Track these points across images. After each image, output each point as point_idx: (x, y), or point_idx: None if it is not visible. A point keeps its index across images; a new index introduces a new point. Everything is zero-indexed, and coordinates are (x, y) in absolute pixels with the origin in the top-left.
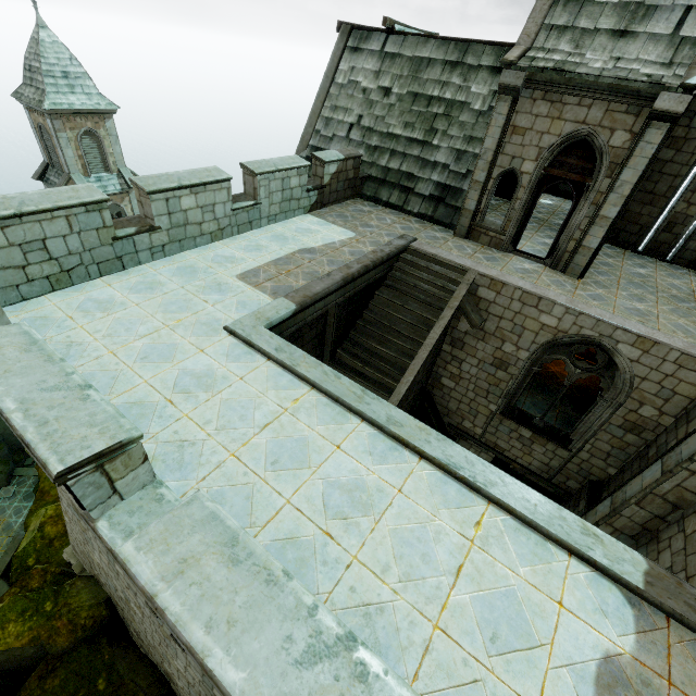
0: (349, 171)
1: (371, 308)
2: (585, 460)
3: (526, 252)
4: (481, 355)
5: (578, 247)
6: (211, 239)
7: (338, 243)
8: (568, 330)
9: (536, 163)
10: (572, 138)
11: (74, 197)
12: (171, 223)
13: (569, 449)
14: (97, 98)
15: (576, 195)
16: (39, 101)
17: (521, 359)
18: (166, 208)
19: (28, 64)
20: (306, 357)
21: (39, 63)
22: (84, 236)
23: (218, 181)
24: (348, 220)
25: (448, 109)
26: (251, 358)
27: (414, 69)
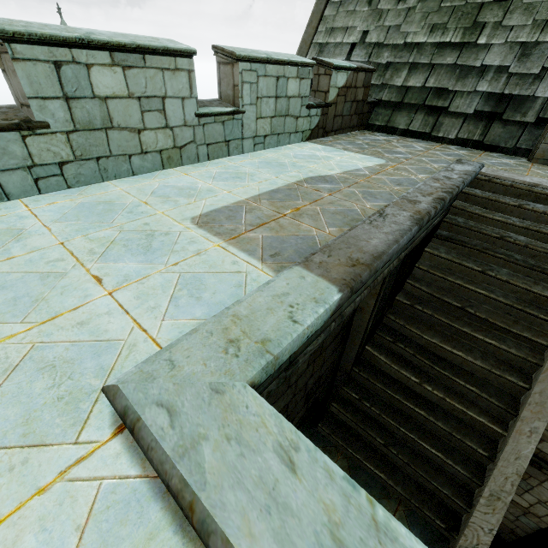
0: (358, 89)
1: (417, 274)
2: None
3: None
4: None
5: None
6: (161, 163)
7: (366, 169)
8: None
9: None
10: None
11: None
12: (73, 120)
13: None
14: None
15: None
16: None
17: None
18: (58, 84)
19: None
20: None
21: None
22: None
23: (168, 50)
24: (364, 146)
25: None
26: None
27: None
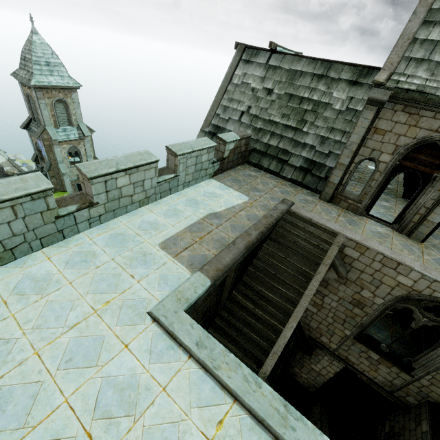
0: (242, 146)
1: (259, 256)
2: (425, 386)
3: (377, 217)
4: (341, 294)
5: (422, 219)
6: (139, 205)
7: (237, 207)
8: (421, 290)
9: (393, 156)
10: (425, 141)
11: (21, 188)
12: (107, 198)
13: (411, 375)
14: (67, 79)
15: (423, 181)
16: (28, 79)
17: (376, 303)
18: (104, 187)
19: (24, 56)
20: (225, 354)
21: (31, 56)
22: (28, 219)
23: (148, 163)
24: (241, 184)
25: (315, 107)
26: (173, 355)
27: (290, 77)
